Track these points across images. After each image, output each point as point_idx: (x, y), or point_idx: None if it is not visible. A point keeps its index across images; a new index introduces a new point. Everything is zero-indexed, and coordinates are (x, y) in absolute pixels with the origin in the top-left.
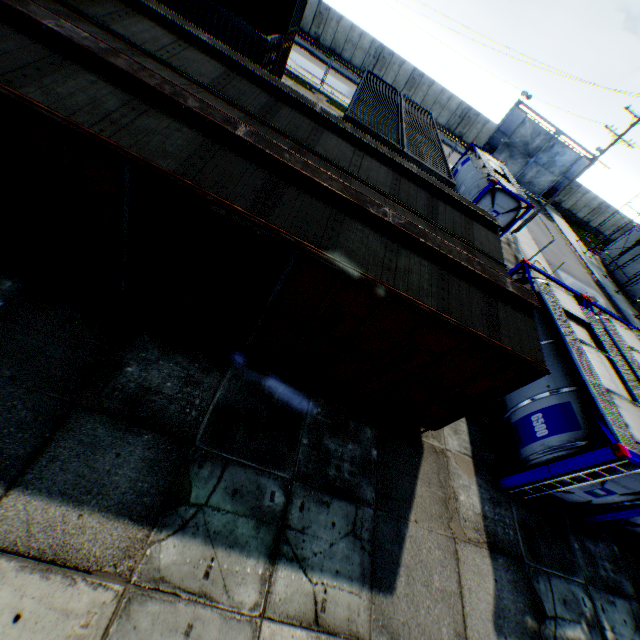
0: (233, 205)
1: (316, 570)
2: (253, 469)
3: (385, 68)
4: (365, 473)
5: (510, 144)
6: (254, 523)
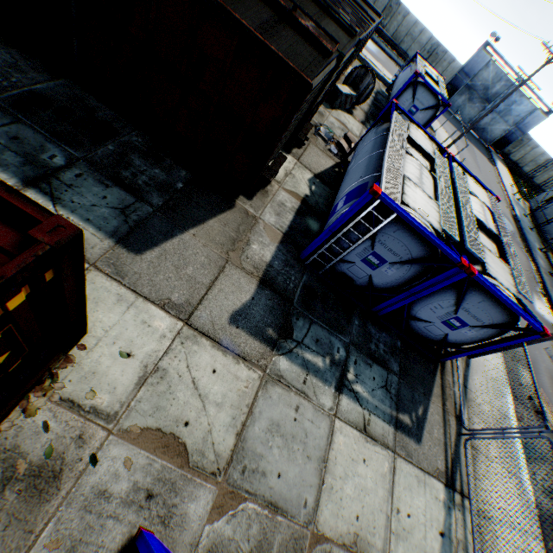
0: None
1: (67, 209)
2: (44, 136)
3: None
4: (161, 190)
5: (471, 87)
6: (23, 161)
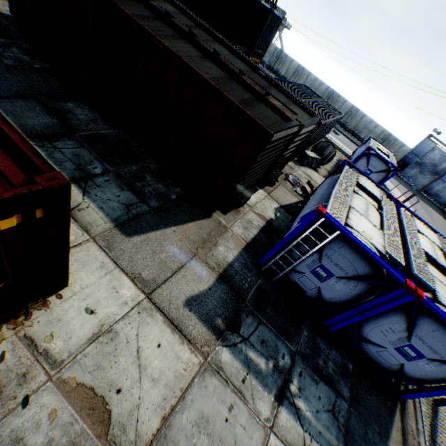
0: (124, 10)
1: (90, 199)
2: (95, 156)
3: (333, 103)
4: (159, 197)
5: (420, 163)
6: (76, 167)
